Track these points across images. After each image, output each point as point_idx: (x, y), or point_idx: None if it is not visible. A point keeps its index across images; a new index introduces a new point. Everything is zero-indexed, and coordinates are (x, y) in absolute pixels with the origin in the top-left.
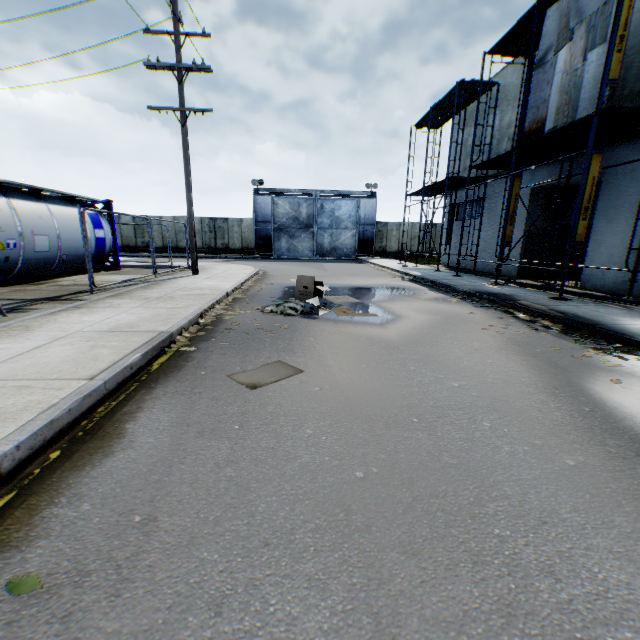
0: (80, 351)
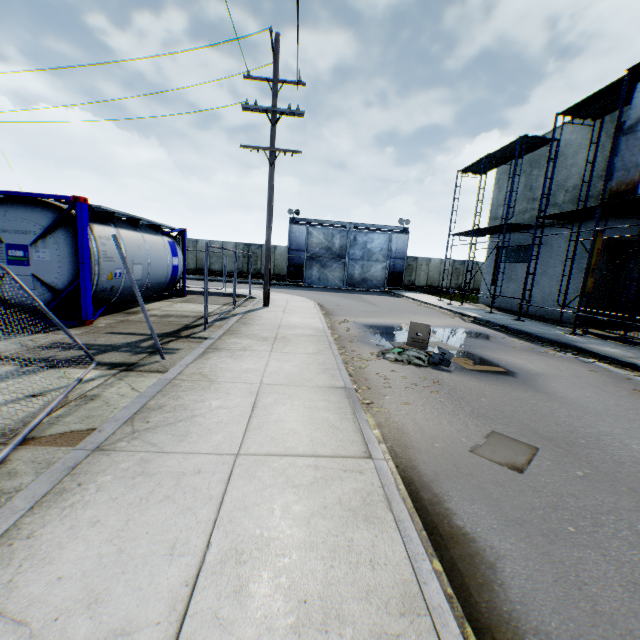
0: (303, 414)
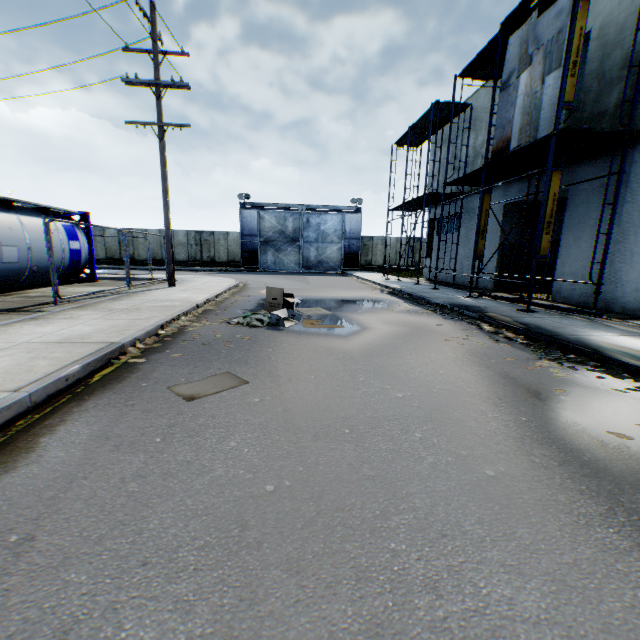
0: (17, 362)
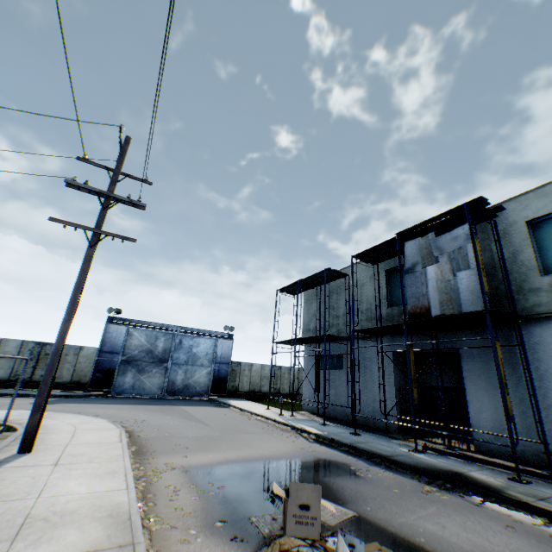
0: None
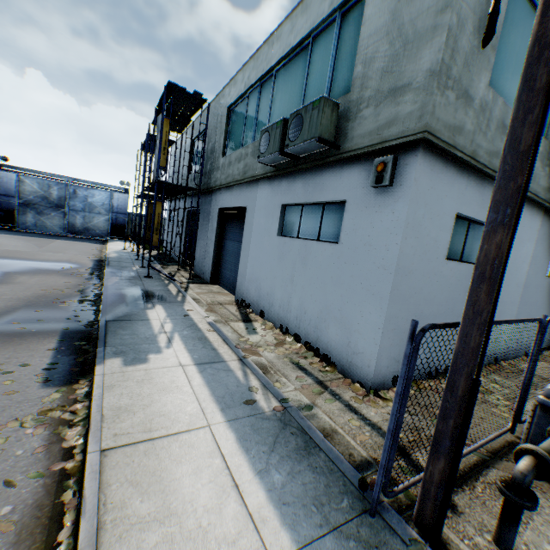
0: None
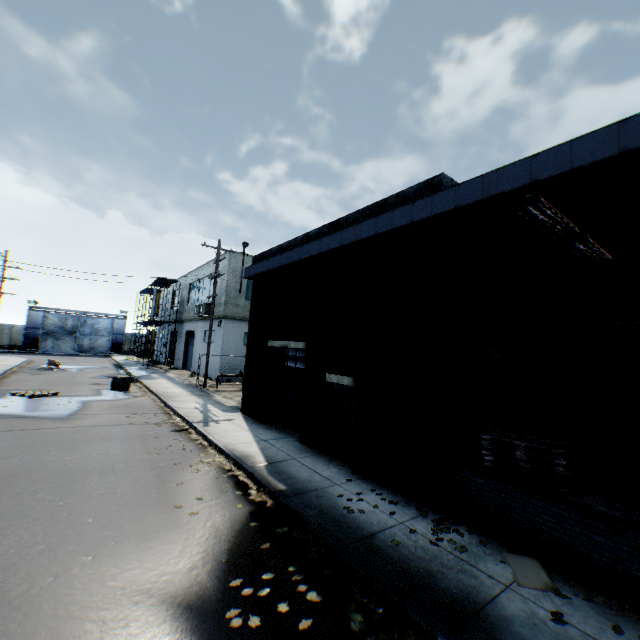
0: None
